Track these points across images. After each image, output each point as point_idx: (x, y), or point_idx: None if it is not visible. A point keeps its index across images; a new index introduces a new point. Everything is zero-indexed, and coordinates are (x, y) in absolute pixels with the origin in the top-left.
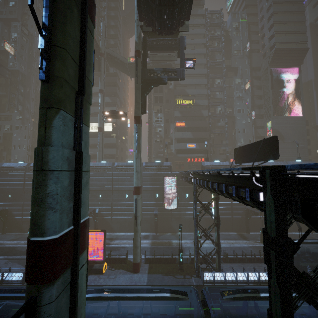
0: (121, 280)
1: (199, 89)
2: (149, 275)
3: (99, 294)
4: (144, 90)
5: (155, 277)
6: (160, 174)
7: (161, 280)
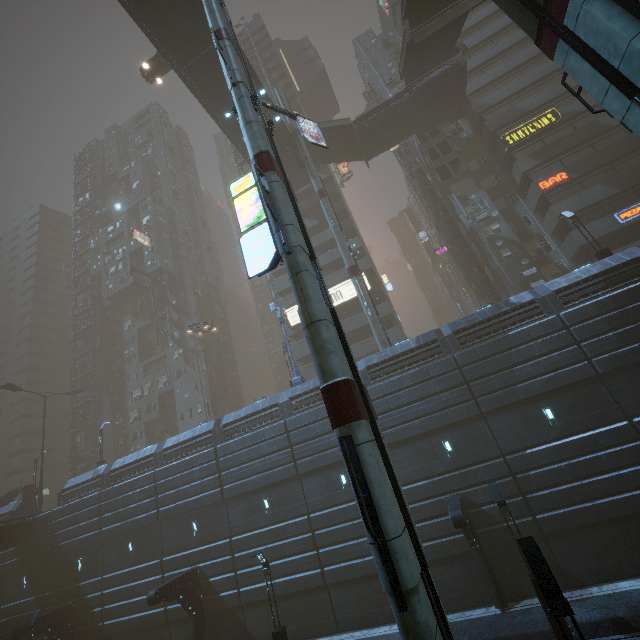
0: None
1: (552, 85)
2: None
3: None
4: None
5: None
6: (637, 289)
7: None
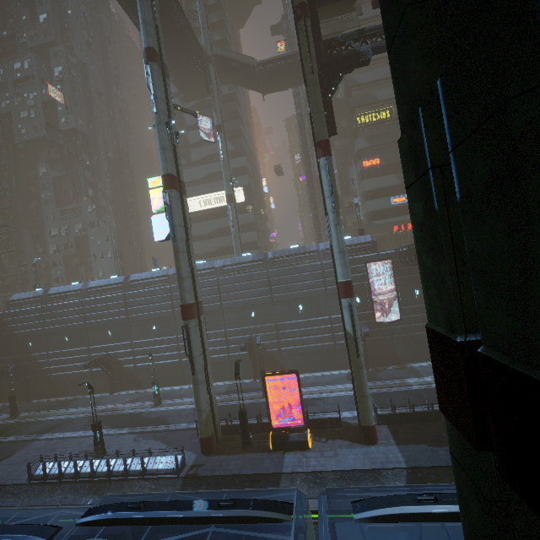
0: (352, 461)
1: None
2: (402, 447)
3: (410, 509)
4: (325, 86)
5: (415, 450)
6: (357, 259)
7: (434, 457)
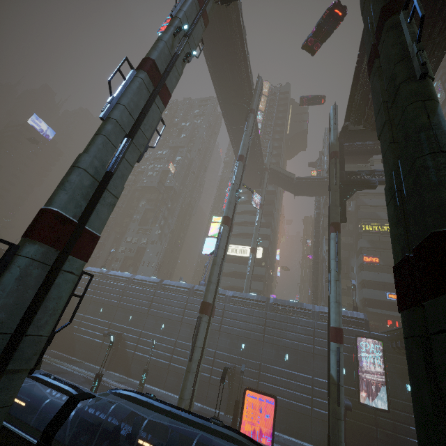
0: None
1: None
2: None
3: None
4: (343, 193)
5: None
6: (348, 330)
7: None
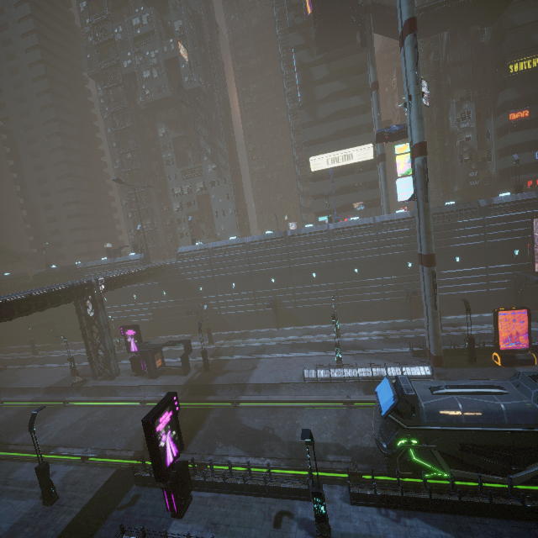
0: None
1: None
2: None
3: None
4: None
5: None
6: (522, 215)
7: None
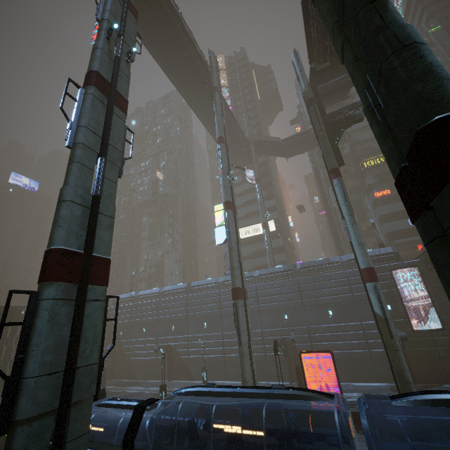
0: None
1: None
2: None
3: (447, 396)
4: (332, 137)
5: None
6: (381, 268)
7: None
